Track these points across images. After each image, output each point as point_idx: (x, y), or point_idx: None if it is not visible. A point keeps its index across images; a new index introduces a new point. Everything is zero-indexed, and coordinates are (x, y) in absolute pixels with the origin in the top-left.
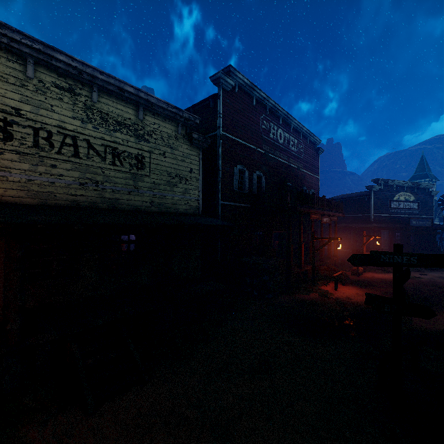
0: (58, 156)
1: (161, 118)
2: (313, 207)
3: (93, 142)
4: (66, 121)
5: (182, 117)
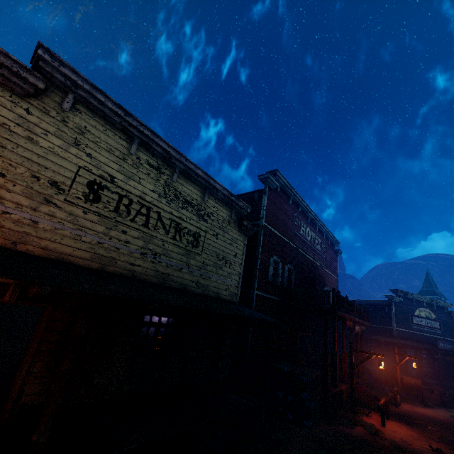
0: (131, 223)
1: (220, 203)
2: (347, 311)
3: (163, 215)
4: (147, 193)
5: (237, 205)
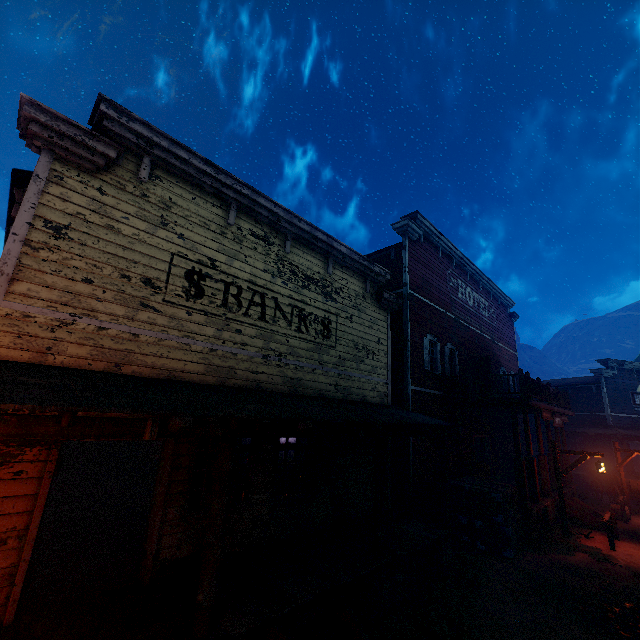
0: (244, 318)
1: (349, 273)
2: (541, 399)
3: (280, 301)
4: (257, 275)
5: (371, 271)
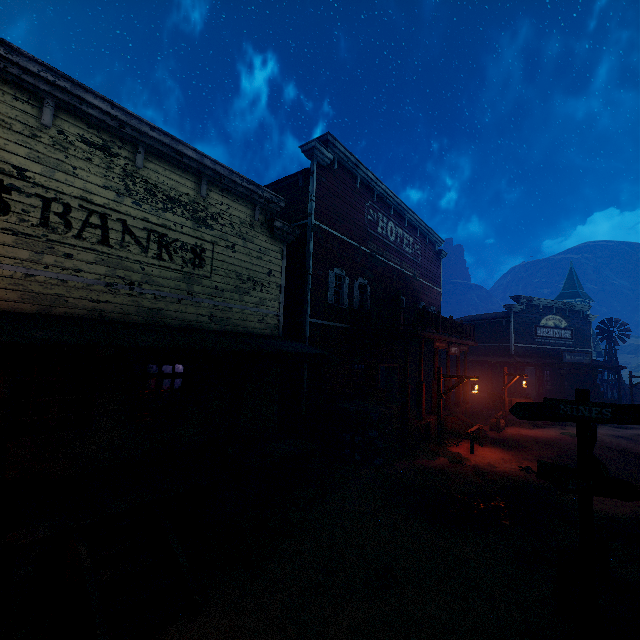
0: (77, 241)
1: (231, 197)
2: (438, 331)
3: (131, 224)
4: (93, 192)
5: (261, 197)
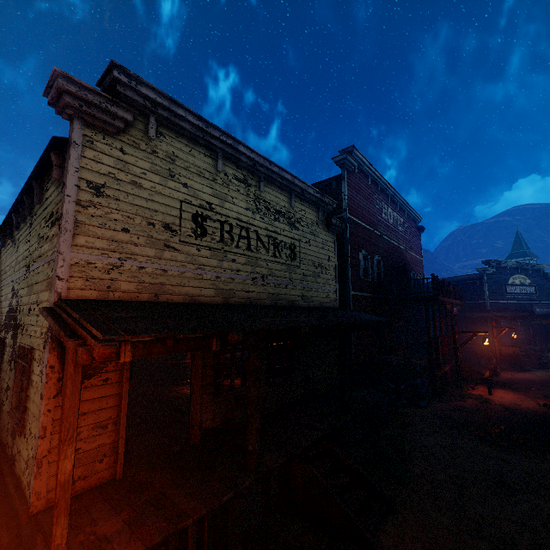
0: (236, 250)
1: (306, 204)
2: (445, 295)
3: (260, 233)
4: (242, 213)
5: (322, 202)
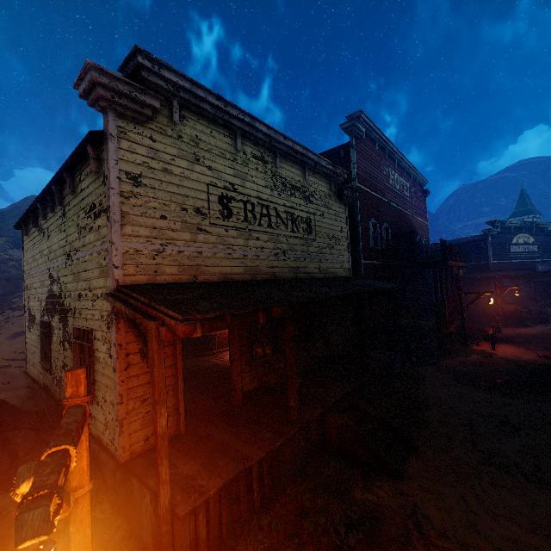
0: (259, 228)
1: (318, 177)
2: (452, 259)
3: (279, 210)
4: (261, 191)
5: (334, 173)
